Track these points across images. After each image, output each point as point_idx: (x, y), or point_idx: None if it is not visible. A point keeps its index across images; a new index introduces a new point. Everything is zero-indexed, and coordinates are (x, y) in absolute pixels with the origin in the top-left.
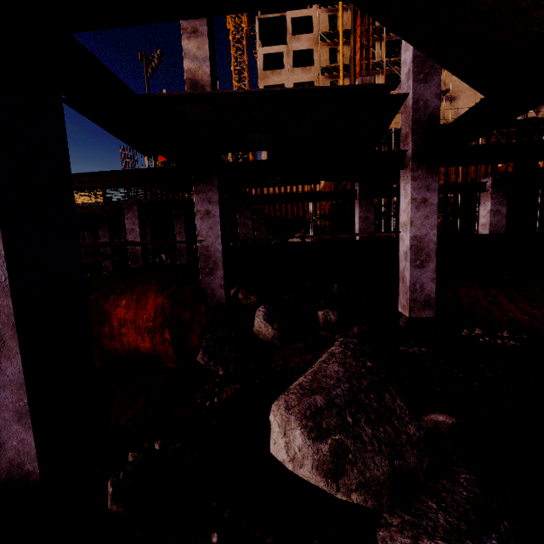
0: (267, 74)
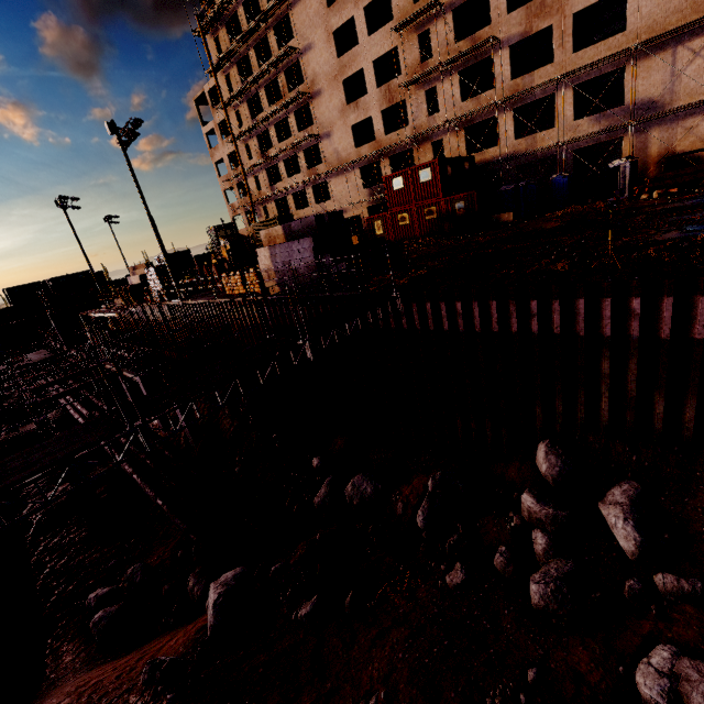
0: (213, 152)
